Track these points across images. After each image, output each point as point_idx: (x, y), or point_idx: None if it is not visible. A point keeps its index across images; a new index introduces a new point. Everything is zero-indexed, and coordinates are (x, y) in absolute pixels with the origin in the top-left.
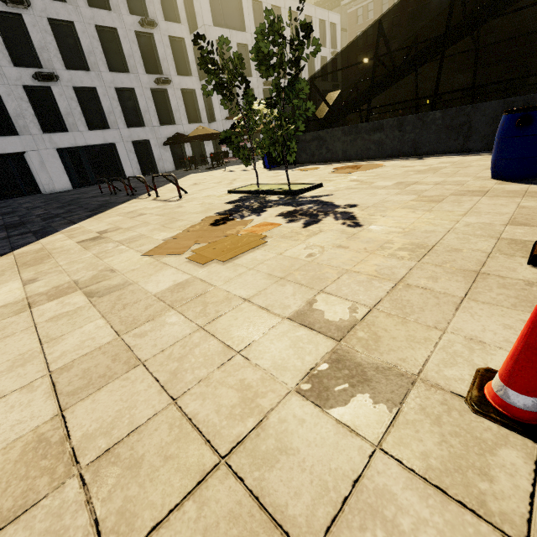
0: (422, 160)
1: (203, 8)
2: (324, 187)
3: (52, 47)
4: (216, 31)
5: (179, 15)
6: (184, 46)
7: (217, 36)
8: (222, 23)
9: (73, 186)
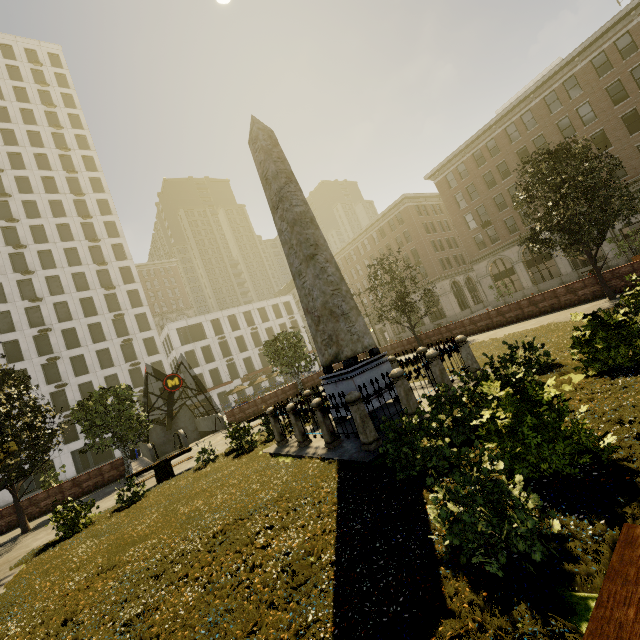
0: None
1: (174, 340)
2: None
3: (78, 397)
4: (184, 347)
5: (159, 350)
6: (162, 363)
7: (185, 350)
8: (190, 341)
9: (78, 472)
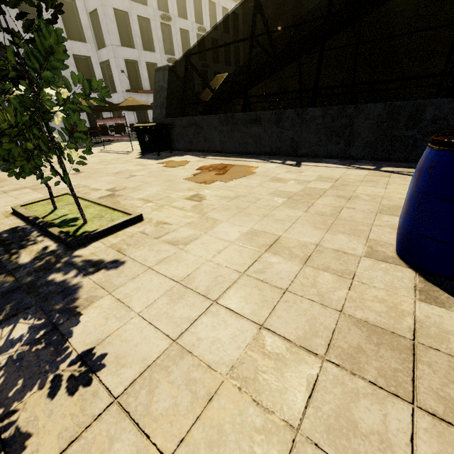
0: (299, 168)
1: None
2: (141, 223)
3: None
4: None
5: None
6: (75, 9)
7: (115, 4)
8: None
9: None
